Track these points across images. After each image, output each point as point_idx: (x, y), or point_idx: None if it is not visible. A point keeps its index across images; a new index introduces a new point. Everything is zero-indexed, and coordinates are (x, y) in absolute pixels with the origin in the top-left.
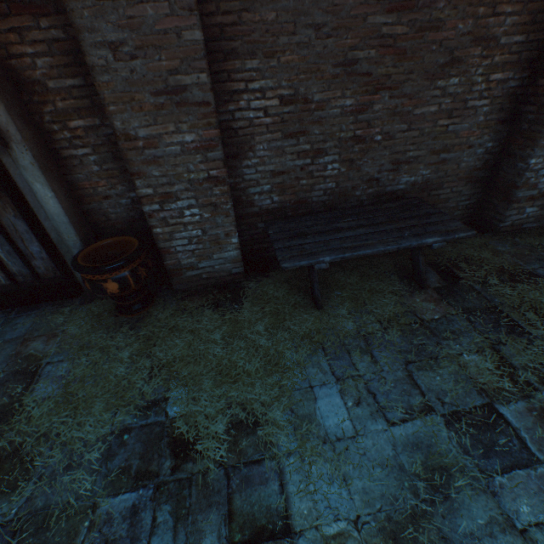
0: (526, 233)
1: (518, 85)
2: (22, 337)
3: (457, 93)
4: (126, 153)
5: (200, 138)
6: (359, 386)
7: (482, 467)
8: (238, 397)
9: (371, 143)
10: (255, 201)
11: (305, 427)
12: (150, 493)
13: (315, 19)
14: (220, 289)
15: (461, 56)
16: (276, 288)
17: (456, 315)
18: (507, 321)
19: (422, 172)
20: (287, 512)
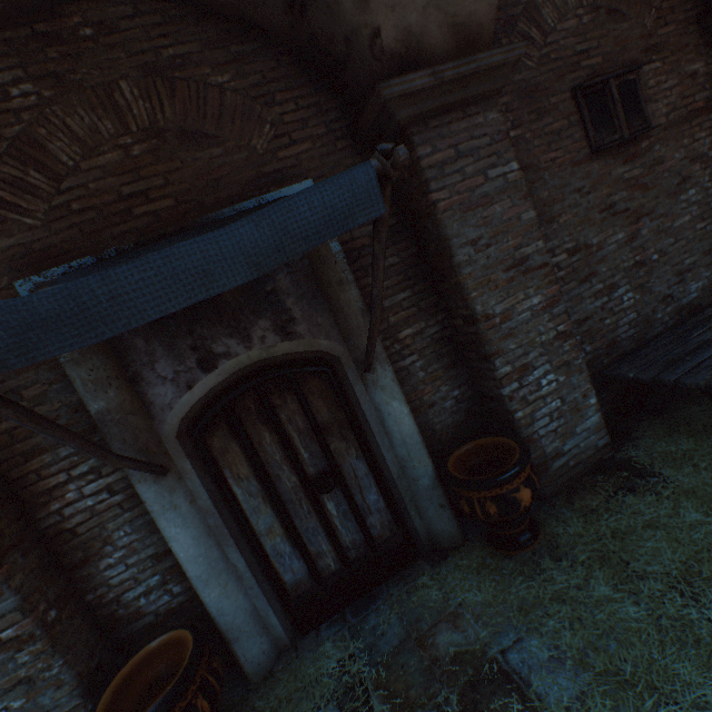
0: None
1: None
2: (407, 638)
3: (698, 200)
4: (485, 334)
5: (543, 297)
6: None
7: None
8: None
9: (650, 263)
10: None
11: None
12: None
13: (575, 186)
14: (599, 473)
15: (686, 174)
16: (671, 442)
17: None
18: None
19: (703, 274)
20: None
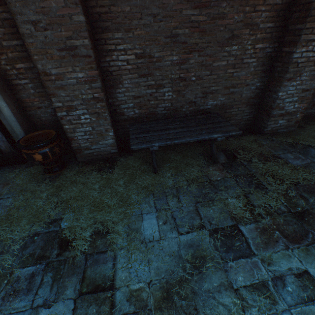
0: (279, 134)
1: (272, 51)
2: None
3: (237, 54)
4: (45, 82)
5: (87, 75)
6: (168, 214)
7: (223, 257)
8: (101, 218)
9: (189, 81)
10: (125, 112)
11: (133, 235)
12: (42, 267)
13: (153, 11)
14: (104, 161)
15: (237, 34)
16: (135, 161)
17: (229, 178)
18: (256, 182)
19: (220, 98)
20: (114, 277)
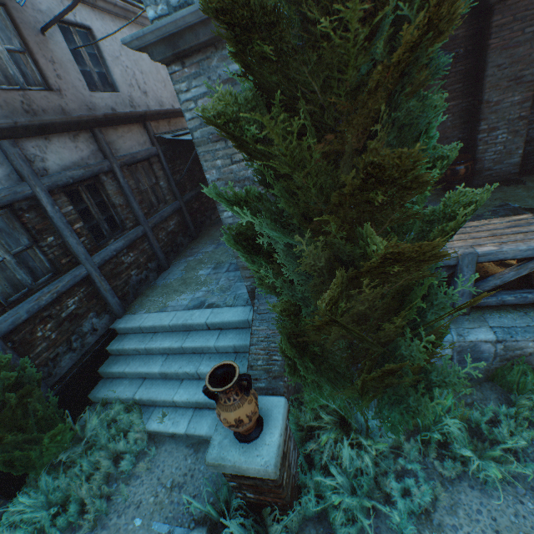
0: None
1: None
2: None
3: None
4: (482, 110)
5: (521, 98)
6: None
7: None
8: None
9: None
10: (528, 134)
11: None
12: None
13: None
14: (502, 182)
15: None
16: None
17: None
18: None
19: None
20: None
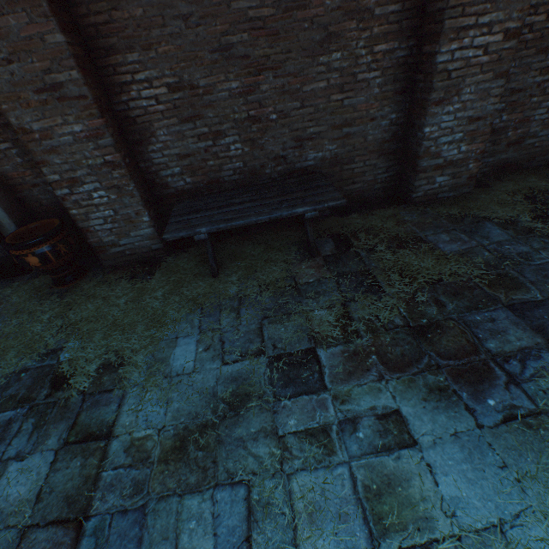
0: (441, 202)
1: (407, 54)
2: None
3: (343, 67)
4: (27, 145)
5: (87, 127)
6: (215, 336)
7: (277, 394)
8: (117, 346)
9: (267, 122)
10: (170, 183)
11: (156, 367)
12: (24, 411)
13: (181, 11)
14: (143, 264)
15: (337, 31)
16: (188, 261)
17: (329, 279)
18: (370, 282)
19: (328, 147)
20: (114, 423)
